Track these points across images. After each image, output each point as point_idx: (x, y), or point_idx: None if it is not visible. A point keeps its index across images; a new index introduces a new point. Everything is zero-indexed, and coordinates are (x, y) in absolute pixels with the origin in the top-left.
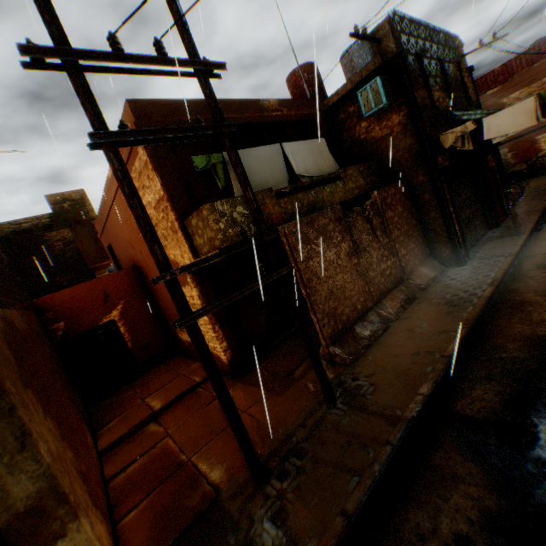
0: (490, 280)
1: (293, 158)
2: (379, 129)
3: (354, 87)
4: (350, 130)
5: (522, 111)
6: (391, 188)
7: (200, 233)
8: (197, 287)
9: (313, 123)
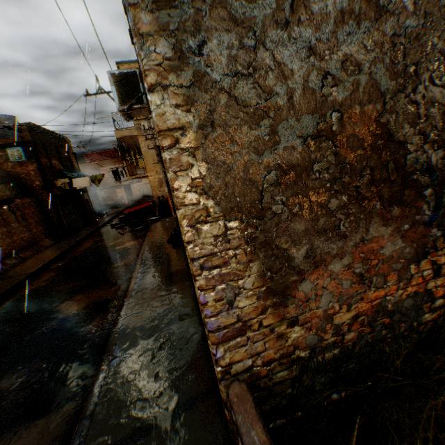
0: (77, 240)
1: None
2: (22, 169)
3: (5, 144)
4: (1, 163)
5: (87, 180)
6: (29, 199)
7: None
8: None
9: None
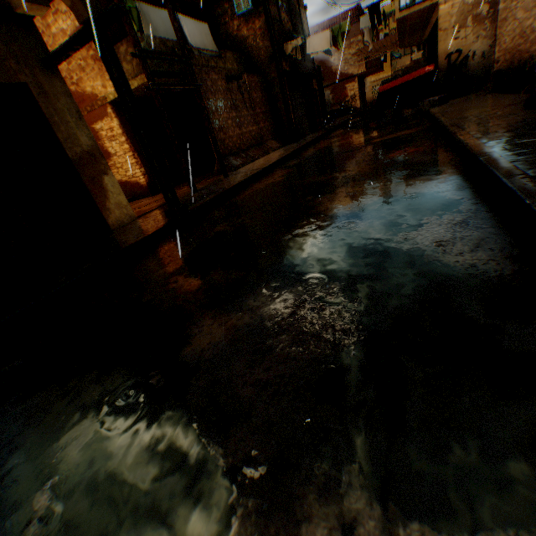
0: (307, 142)
1: (187, 31)
2: (246, 30)
3: None
4: (225, 26)
5: (325, 39)
6: (255, 77)
7: (130, 60)
8: (118, 118)
9: (197, 10)
